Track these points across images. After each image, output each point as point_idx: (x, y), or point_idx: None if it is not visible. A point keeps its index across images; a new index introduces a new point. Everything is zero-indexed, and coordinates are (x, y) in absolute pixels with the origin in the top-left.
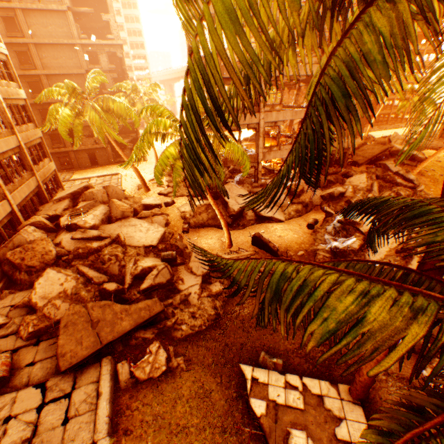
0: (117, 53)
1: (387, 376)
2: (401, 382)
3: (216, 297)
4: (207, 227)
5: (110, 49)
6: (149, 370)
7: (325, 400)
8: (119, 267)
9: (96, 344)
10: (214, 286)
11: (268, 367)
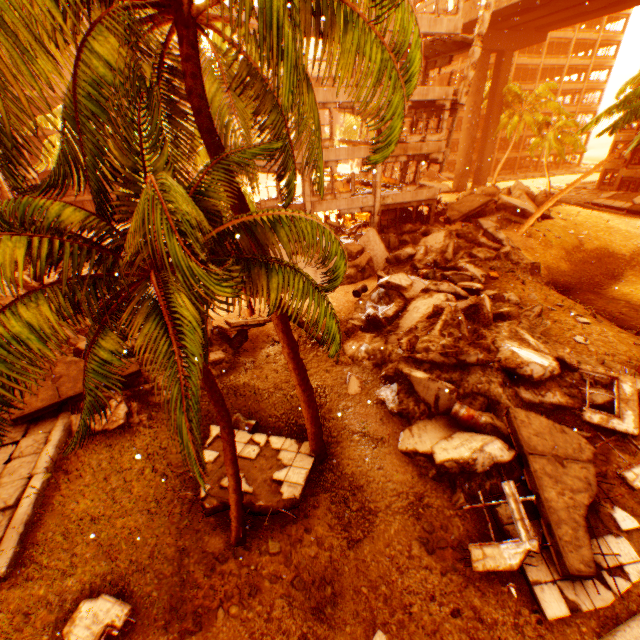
0: None
1: (362, 437)
2: (373, 442)
3: (213, 366)
4: None
5: None
6: (105, 423)
7: (281, 453)
8: None
9: (54, 398)
10: (215, 354)
11: (240, 428)
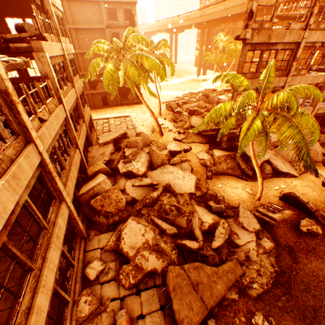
0: (132, 10)
1: None
2: None
3: (268, 254)
4: (225, 175)
5: (127, 7)
6: None
7: None
8: (186, 221)
9: (203, 309)
10: (264, 242)
11: None
